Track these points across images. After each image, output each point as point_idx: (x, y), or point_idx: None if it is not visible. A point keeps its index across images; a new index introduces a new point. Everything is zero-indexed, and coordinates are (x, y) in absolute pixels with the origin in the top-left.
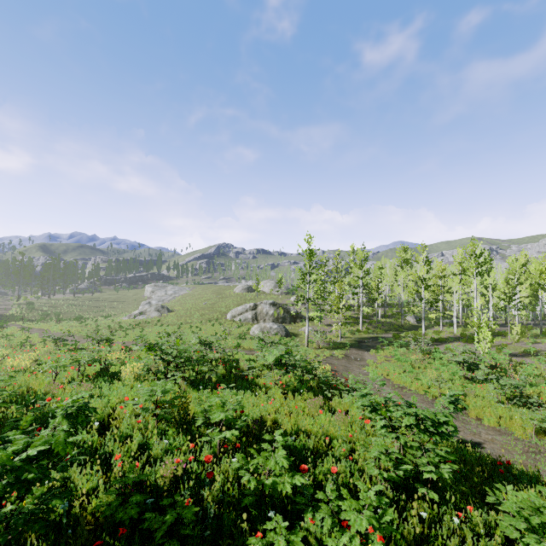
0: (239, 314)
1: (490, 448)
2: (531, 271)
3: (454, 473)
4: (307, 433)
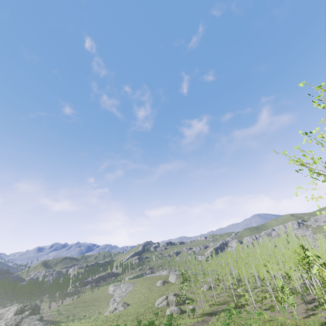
0: (160, 303)
1: None
2: (285, 256)
3: None
4: None
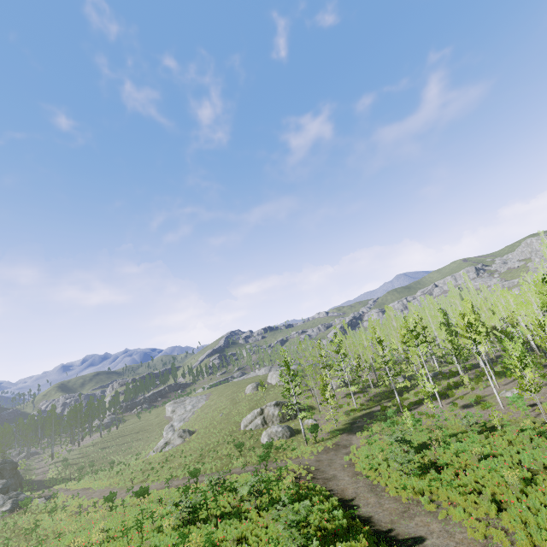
0: (250, 422)
1: (383, 515)
2: (483, 309)
3: (318, 542)
4: (260, 539)
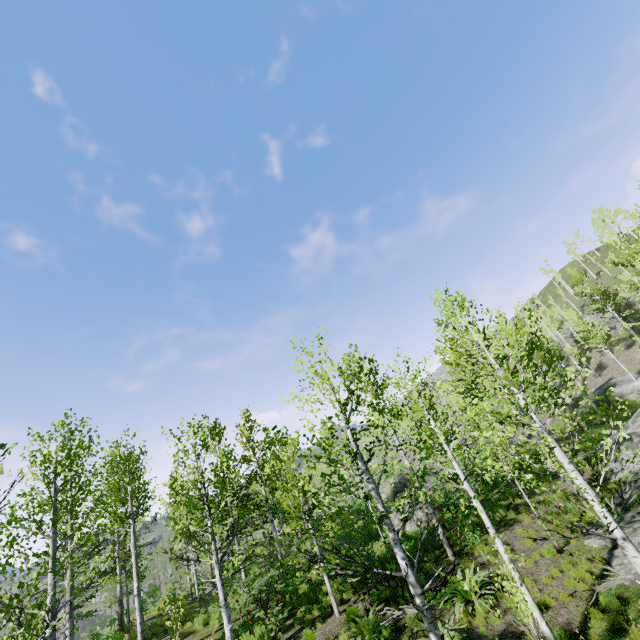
0: None
1: None
2: None
3: None
4: None
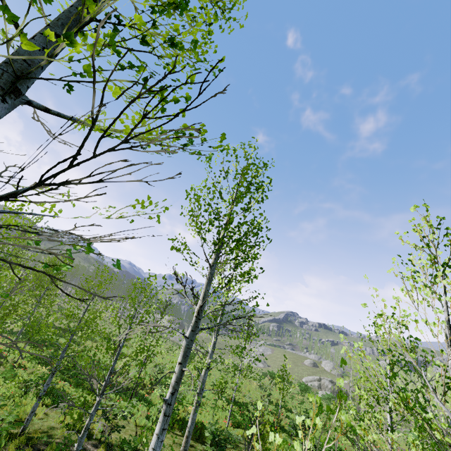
0: (310, 381)
1: None
2: None
3: None
4: None
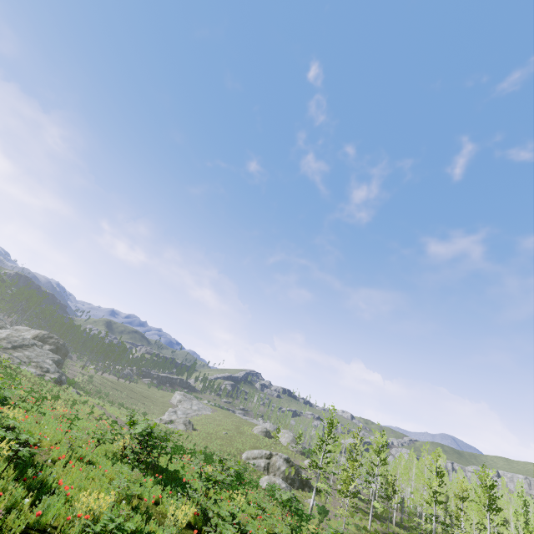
0: (253, 457)
1: None
2: None
3: None
4: None
